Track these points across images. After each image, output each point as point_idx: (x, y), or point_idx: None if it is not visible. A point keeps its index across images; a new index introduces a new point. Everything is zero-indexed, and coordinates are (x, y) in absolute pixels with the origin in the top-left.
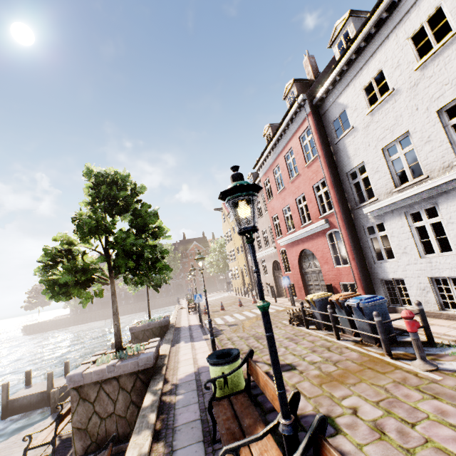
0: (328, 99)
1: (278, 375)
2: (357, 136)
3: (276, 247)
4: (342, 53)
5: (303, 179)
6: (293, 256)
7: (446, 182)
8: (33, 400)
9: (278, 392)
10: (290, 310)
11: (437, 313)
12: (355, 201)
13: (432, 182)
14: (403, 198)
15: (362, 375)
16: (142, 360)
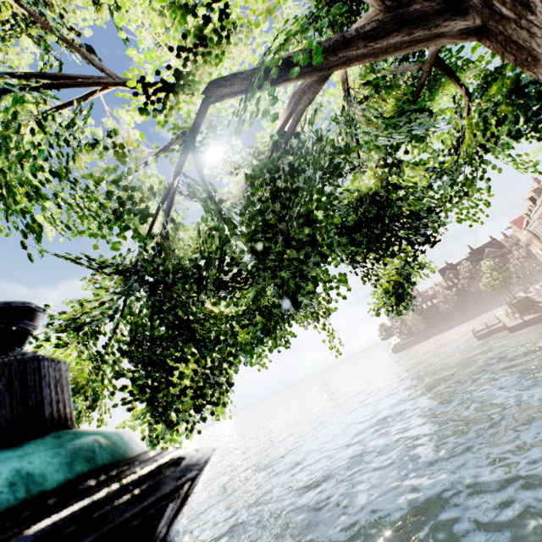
0: None
1: None
2: None
3: None
4: None
5: None
6: None
7: None
8: (483, 330)
9: None
10: None
11: None
12: None
13: None
14: None
15: None
16: (525, 297)
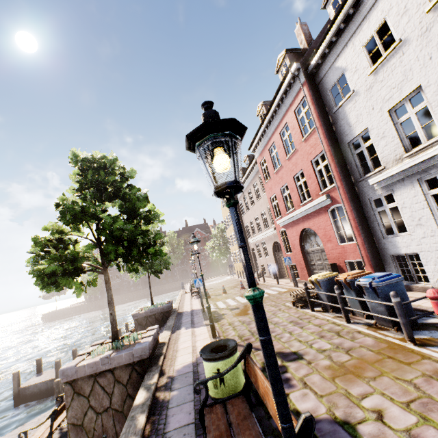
0: (324, 65)
1: (281, 399)
2: (358, 100)
3: (276, 228)
4: (338, 9)
5: (300, 154)
6: (293, 236)
7: None
8: (43, 388)
9: (281, 427)
10: (293, 291)
11: None
12: (358, 173)
13: None
14: (416, 163)
15: (382, 366)
16: (137, 350)
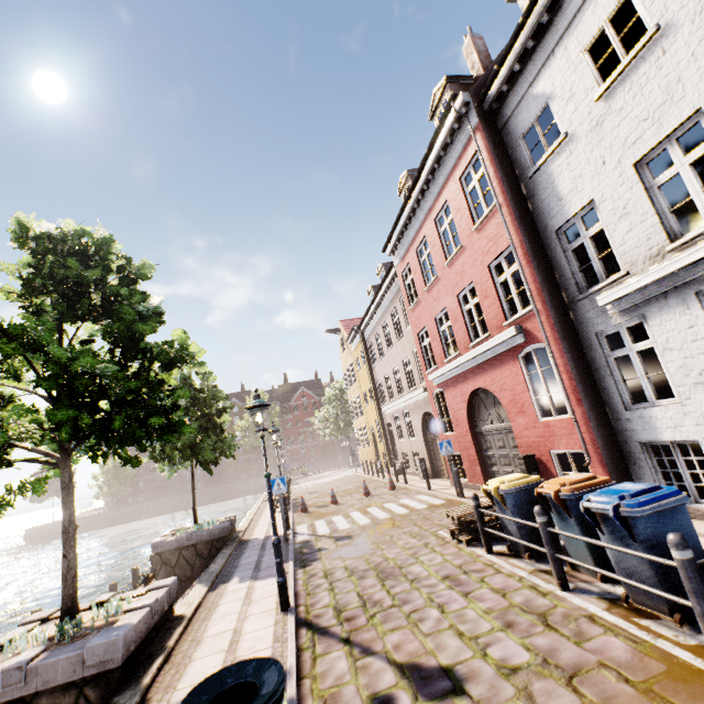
0: (512, 93)
1: None
2: (576, 151)
3: (427, 388)
4: None
5: (470, 255)
6: (457, 402)
7: None
8: None
9: None
10: (452, 509)
11: None
12: (576, 286)
13: None
14: (695, 259)
15: None
16: (93, 650)
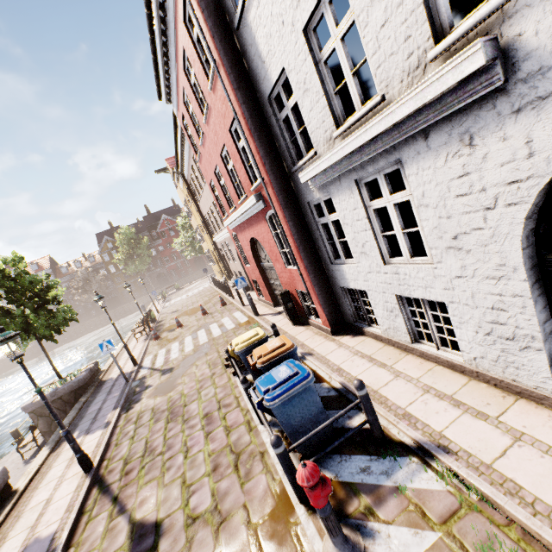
0: None
1: None
2: (261, 0)
3: (228, 230)
4: None
5: (215, 116)
6: (245, 245)
7: (412, 111)
8: None
9: None
10: None
11: (408, 347)
12: (290, 158)
13: (387, 113)
14: (347, 153)
15: None
16: None
